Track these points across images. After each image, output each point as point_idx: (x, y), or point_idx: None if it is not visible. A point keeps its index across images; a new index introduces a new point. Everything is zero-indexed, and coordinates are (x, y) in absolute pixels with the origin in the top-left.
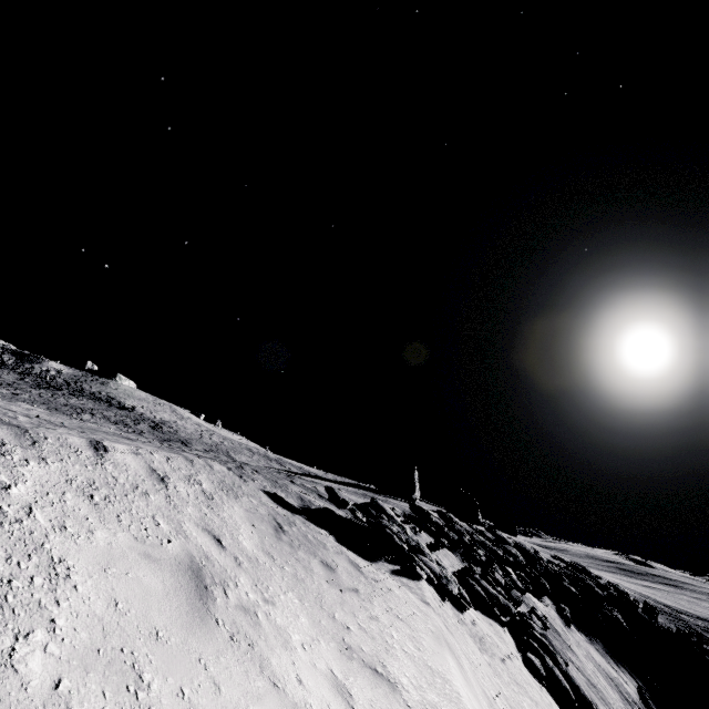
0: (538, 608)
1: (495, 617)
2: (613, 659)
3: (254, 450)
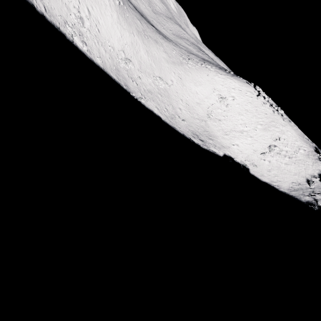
0: None
1: None
2: None
3: None
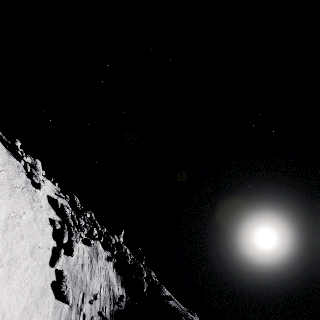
0: (98, 247)
1: (59, 214)
2: (122, 284)
3: None
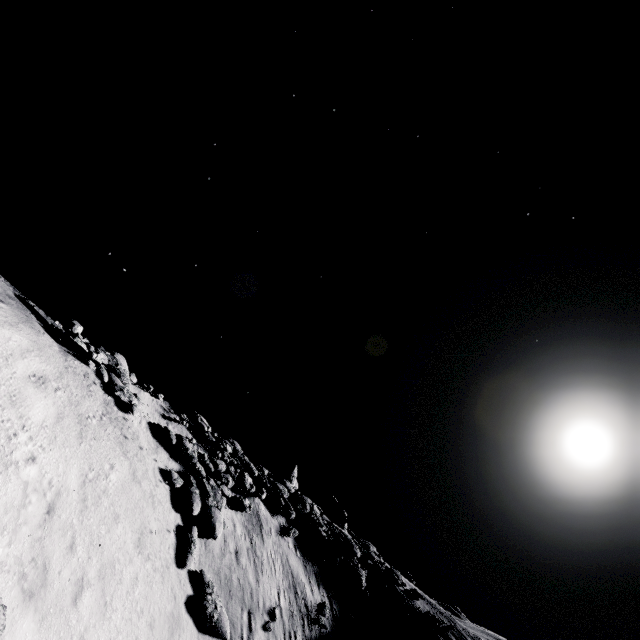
0: (259, 511)
1: (175, 456)
2: (318, 580)
3: None
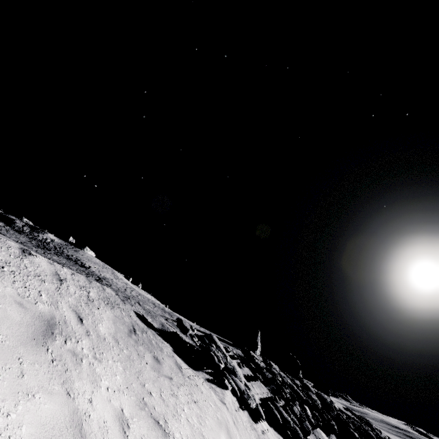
0: None
1: (285, 436)
2: None
3: (156, 304)
